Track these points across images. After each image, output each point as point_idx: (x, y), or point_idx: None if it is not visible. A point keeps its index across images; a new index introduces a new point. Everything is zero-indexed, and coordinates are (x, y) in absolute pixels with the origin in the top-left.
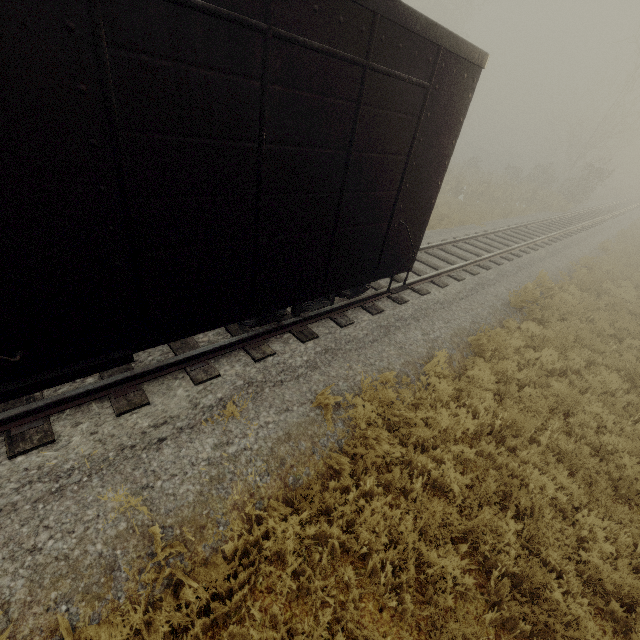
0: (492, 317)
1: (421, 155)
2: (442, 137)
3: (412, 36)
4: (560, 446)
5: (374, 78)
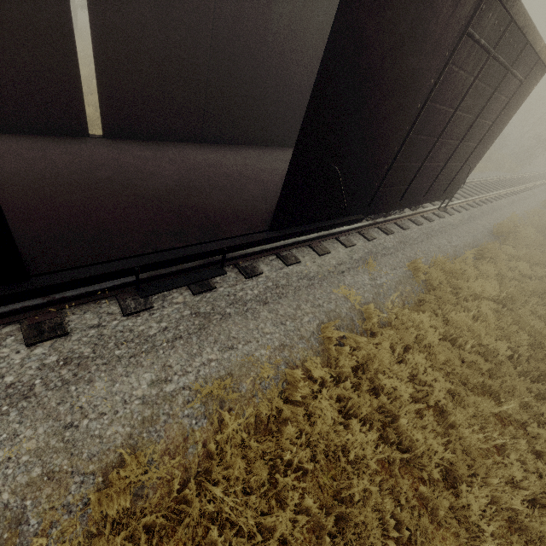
0: (483, 239)
1: (497, 122)
2: (510, 112)
3: (532, 53)
4: (537, 312)
5: (507, 76)
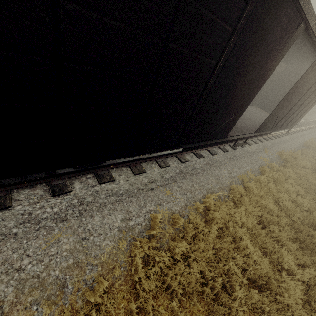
0: (300, 147)
1: (315, 101)
2: None
3: None
4: None
5: None
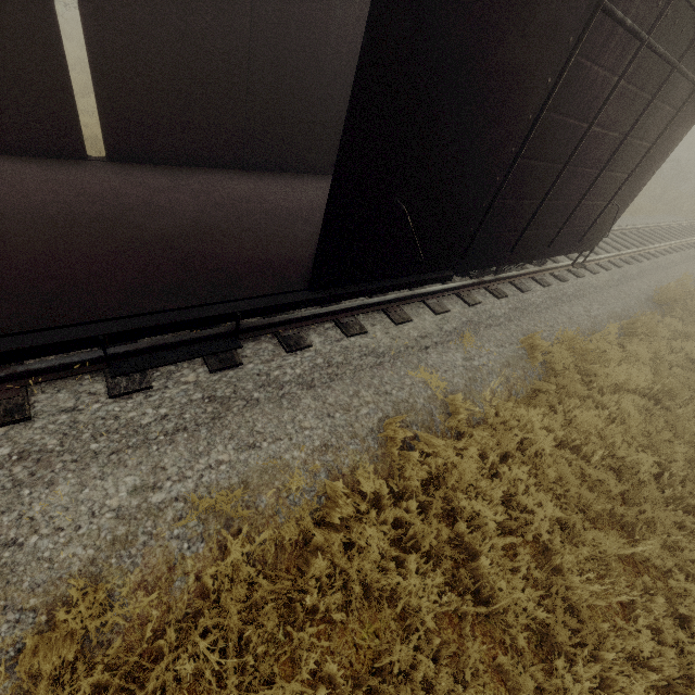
0: (638, 308)
1: (659, 144)
2: (680, 130)
3: None
4: None
5: (672, 76)
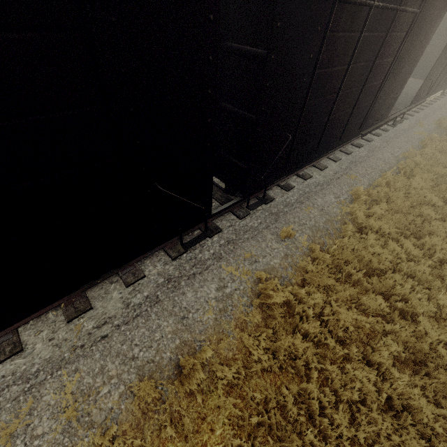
0: None
1: None
2: None
3: None
4: None
5: None
